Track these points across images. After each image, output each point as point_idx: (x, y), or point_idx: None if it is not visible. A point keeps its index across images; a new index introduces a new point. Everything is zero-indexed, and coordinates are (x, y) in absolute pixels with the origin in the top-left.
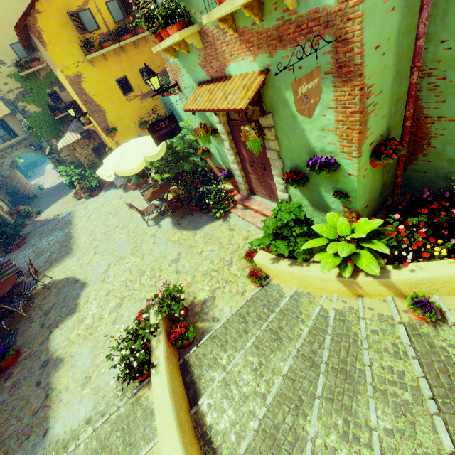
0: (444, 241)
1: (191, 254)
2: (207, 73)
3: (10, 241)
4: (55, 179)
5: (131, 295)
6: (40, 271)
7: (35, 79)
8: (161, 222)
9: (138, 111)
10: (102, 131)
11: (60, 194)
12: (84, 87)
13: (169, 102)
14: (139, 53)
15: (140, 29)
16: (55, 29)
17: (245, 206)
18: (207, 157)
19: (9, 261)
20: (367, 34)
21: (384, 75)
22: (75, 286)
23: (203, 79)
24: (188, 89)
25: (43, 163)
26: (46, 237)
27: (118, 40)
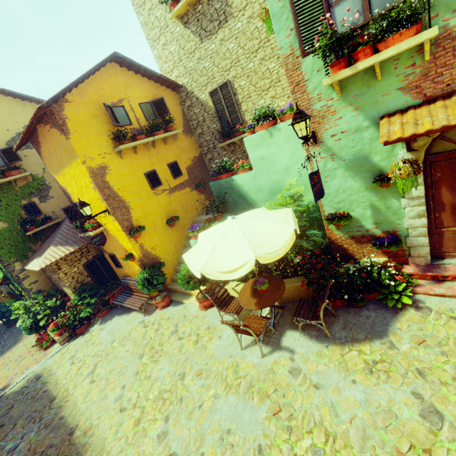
0: None
1: (447, 386)
2: (415, 96)
3: None
4: None
5: None
6: None
7: (9, 189)
8: (283, 343)
9: (166, 206)
10: (123, 231)
11: None
12: (109, 180)
13: (228, 184)
14: (168, 149)
15: (172, 127)
16: (84, 119)
17: (437, 278)
18: (341, 224)
19: None
20: None
21: None
22: None
23: (398, 107)
24: (340, 135)
25: None
26: None
27: (151, 135)
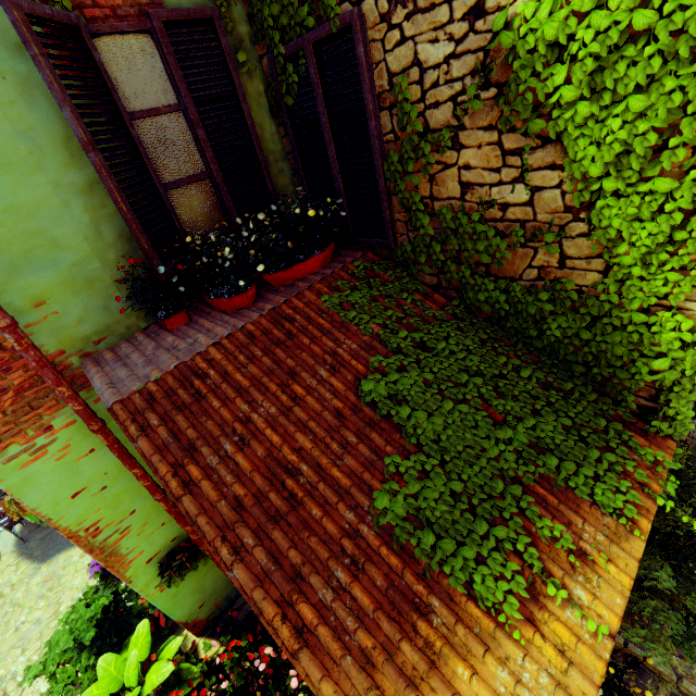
0: (258, 695)
1: (4, 626)
2: None
3: None
4: None
5: None
6: None
7: None
8: (1, 533)
9: None
10: None
11: None
12: None
13: None
14: None
15: None
16: None
17: None
18: None
19: None
20: (34, 499)
21: (125, 499)
22: None
23: None
24: None
25: None
26: None
27: None
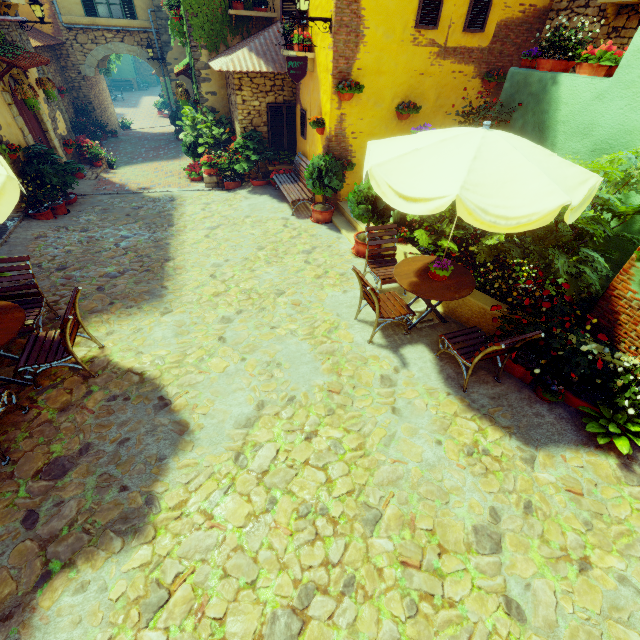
0: None
1: (544, 544)
2: None
3: (43, 196)
4: (153, 123)
5: (340, 601)
6: (81, 307)
7: None
8: (404, 350)
9: (415, 77)
10: (332, 76)
11: (158, 152)
12: None
13: (540, 88)
14: None
15: None
16: None
17: None
18: None
19: (23, 260)
20: None
21: None
22: (157, 419)
23: None
24: None
25: (140, 90)
26: (114, 223)
27: None
